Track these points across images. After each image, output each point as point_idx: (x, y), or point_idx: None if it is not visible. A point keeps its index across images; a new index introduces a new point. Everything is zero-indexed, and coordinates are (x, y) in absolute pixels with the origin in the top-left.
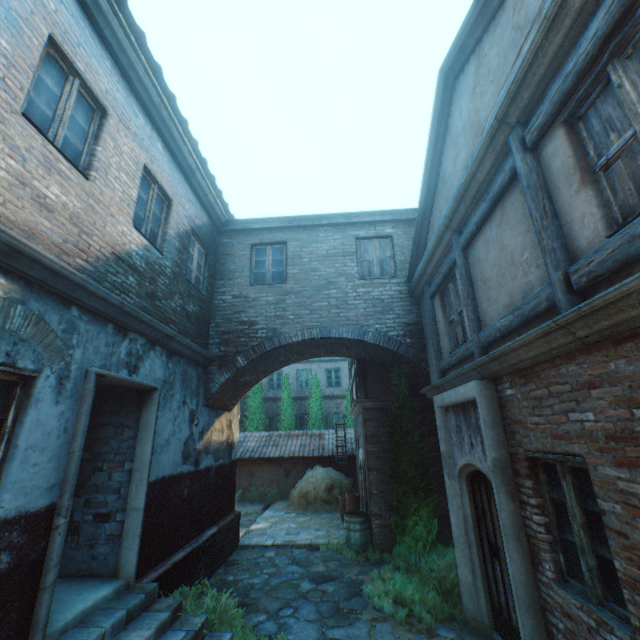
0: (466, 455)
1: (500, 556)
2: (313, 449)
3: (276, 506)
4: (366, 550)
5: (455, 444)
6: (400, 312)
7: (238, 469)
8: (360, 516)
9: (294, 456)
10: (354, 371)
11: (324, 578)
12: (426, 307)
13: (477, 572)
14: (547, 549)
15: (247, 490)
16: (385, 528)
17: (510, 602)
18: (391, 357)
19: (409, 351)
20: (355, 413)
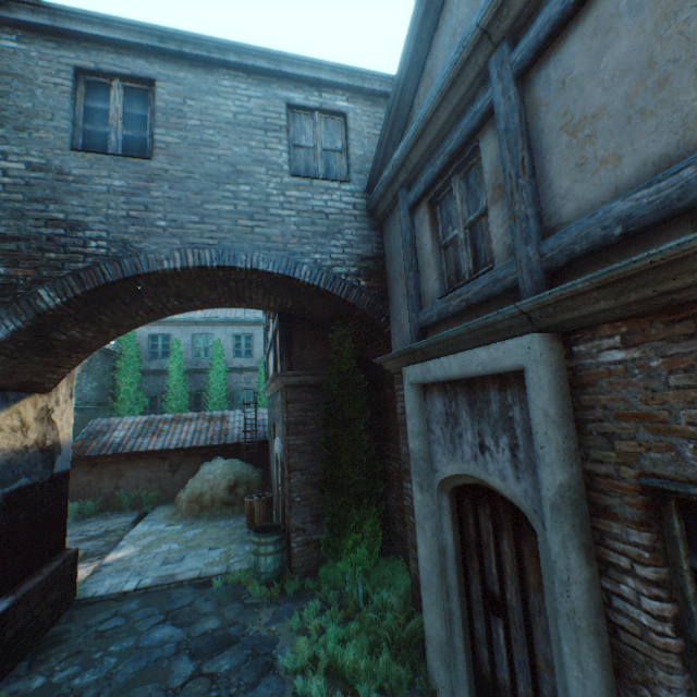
0: (465, 462)
1: (510, 618)
2: (212, 436)
3: (155, 516)
4: (282, 577)
5: (439, 442)
6: (353, 238)
7: (97, 470)
8: (275, 534)
9: (185, 447)
10: (273, 333)
11: (216, 644)
12: (396, 230)
13: (456, 626)
14: (676, 667)
15: (112, 496)
16: (310, 546)
17: (522, 688)
18: (334, 309)
19: (364, 299)
20: (271, 390)
